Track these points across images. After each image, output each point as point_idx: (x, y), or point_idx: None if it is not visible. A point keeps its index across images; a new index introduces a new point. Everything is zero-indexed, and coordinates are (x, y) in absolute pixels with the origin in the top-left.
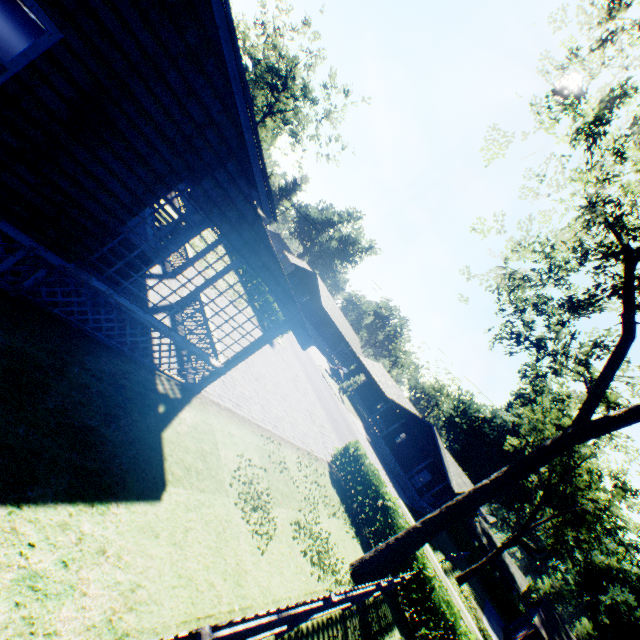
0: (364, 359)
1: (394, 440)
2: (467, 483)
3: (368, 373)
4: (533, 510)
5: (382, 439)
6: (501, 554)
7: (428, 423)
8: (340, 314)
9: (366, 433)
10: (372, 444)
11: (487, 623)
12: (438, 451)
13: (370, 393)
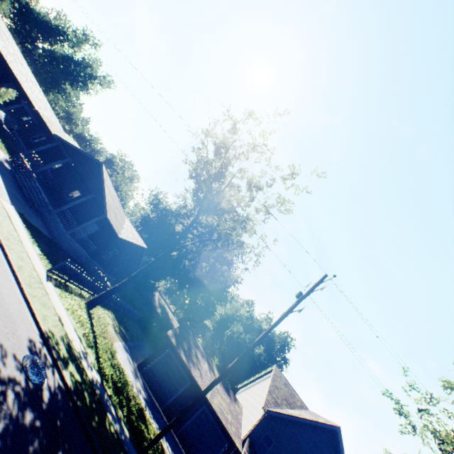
0: (48, 119)
1: (64, 196)
2: (139, 241)
3: (49, 133)
4: (183, 232)
5: (39, 182)
6: (171, 319)
7: (98, 161)
8: (33, 80)
9: (8, 163)
10: (11, 172)
11: (122, 346)
12: (103, 188)
13: (46, 151)
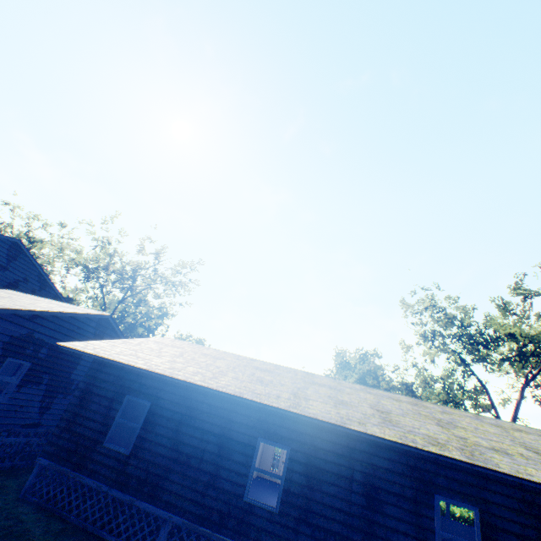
0: None
1: None
2: None
3: None
4: None
5: None
6: None
7: None
8: None
9: None
10: None
11: None
12: None
13: None
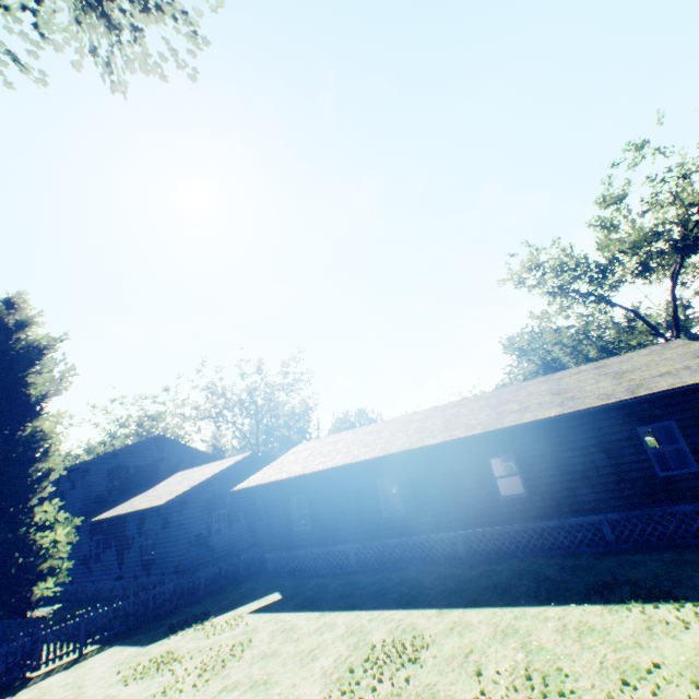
0: None
1: None
2: None
3: None
4: None
5: None
6: None
7: None
8: None
9: None
10: None
11: None
12: None
13: None
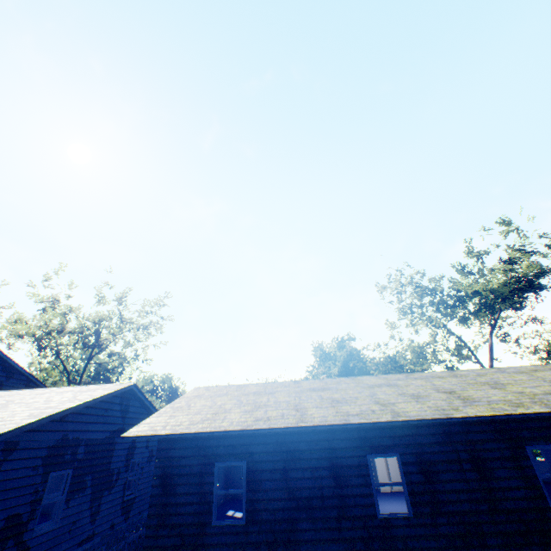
0: None
1: None
2: None
3: None
4: None
5: None
6: None
7: None
8: None
9: None
10: None
11: None
12: None
13: None
